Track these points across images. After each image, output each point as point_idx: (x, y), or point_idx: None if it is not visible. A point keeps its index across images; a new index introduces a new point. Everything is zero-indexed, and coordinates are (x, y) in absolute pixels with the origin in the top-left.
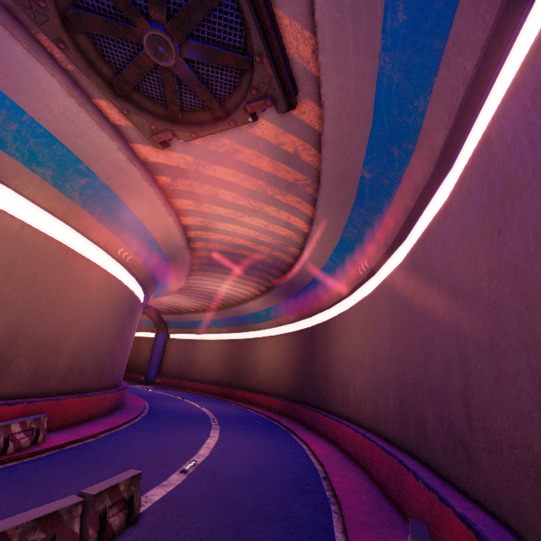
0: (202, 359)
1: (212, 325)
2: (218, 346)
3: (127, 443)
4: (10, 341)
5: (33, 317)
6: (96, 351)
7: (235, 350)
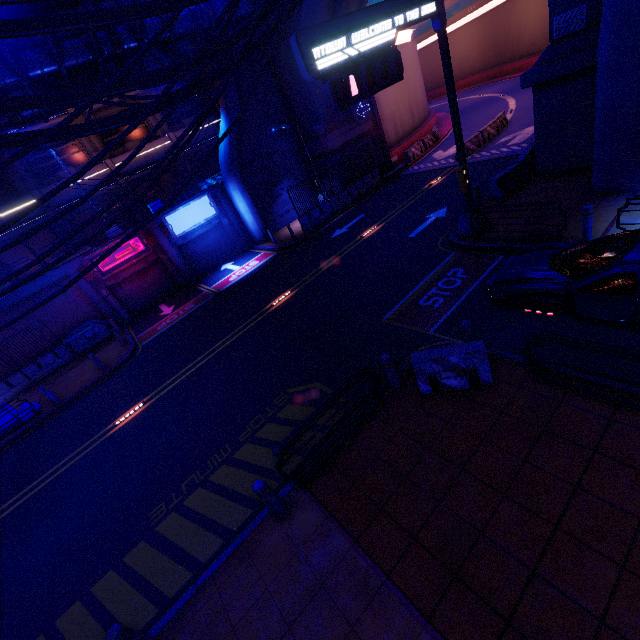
0: (454, 57)
1: (453, 11)
2: (468, 32)
3: (470, 122)
4: (410, 105)
5: (409, 91)
6: (423, 93)
7: (490, 26)
